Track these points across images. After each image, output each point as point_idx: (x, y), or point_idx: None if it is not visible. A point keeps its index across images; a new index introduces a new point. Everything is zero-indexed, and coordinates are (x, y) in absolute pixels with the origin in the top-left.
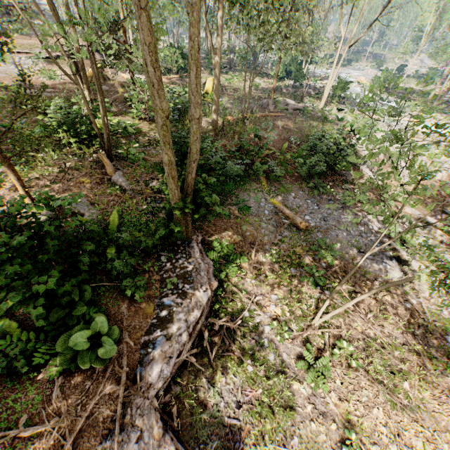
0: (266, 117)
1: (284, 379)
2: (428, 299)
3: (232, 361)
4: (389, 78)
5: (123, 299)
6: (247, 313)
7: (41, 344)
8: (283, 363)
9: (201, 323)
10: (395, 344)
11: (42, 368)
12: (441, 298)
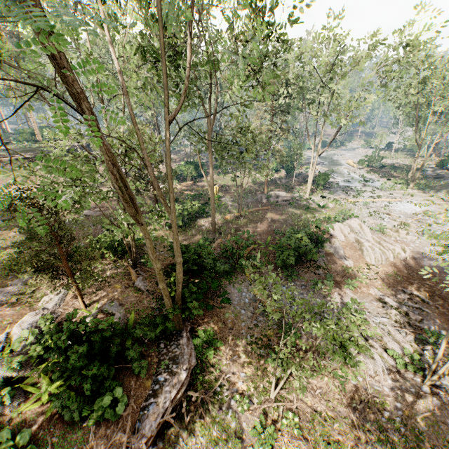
0: (259, 211)
1: (239, 442)
2: (373, 377)
3: (202, 425)
4: (373, 160)
5: (133, 376)
6: (219, 388)
7: (86, 404)
8: (241, 430)
9: (181, 394)
10: (337, 417)
11: (85, 420)
12: (385, 375)
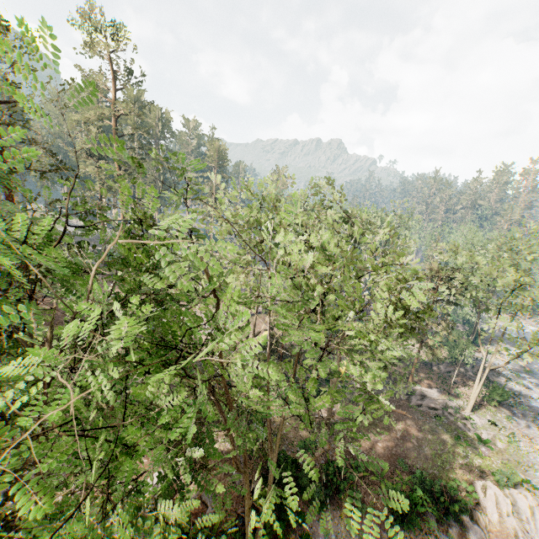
0: (390, 413)
1: None
2: None
3: None
4: None
5: None
6: None
7: None
8: None
9: None
10: None
11: None
12: None
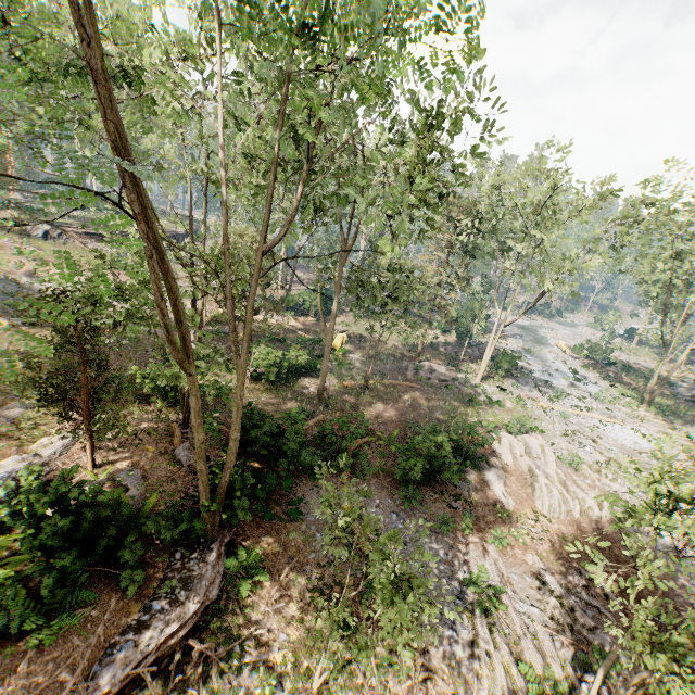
0: (397, 386)
1: None
2: None
3: None
4: (597, 349)
5: (118, 590)
6: (239, 647)
7: (35, 613)
8: None
9: (176, 638)
10: None
11: (26, 637)
12: None
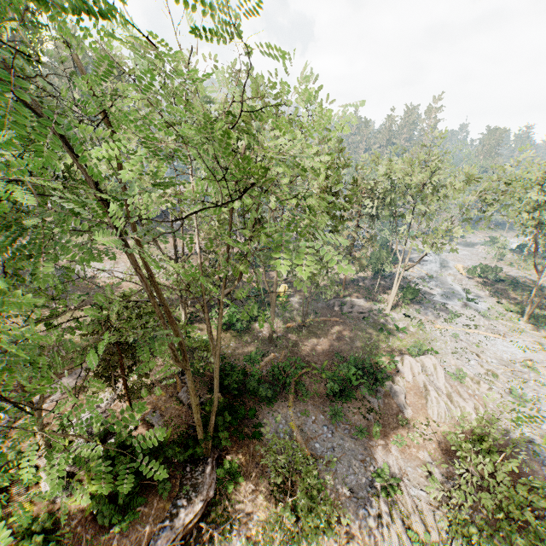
0: (326, 322)
1: None
2: None
3: None
4: (487, 270)
5: (157, 494)
6: (229, 525)
7: (115, 512)
8: None
9: (193, 523)
10: None
11: (113, 526)
12: None
